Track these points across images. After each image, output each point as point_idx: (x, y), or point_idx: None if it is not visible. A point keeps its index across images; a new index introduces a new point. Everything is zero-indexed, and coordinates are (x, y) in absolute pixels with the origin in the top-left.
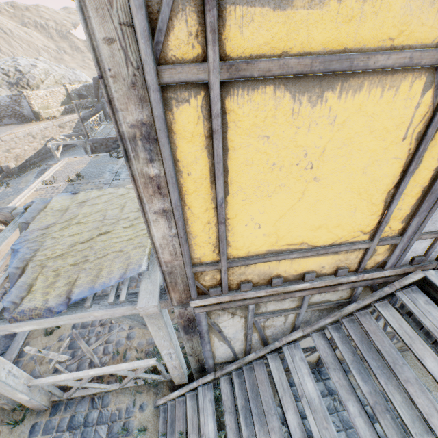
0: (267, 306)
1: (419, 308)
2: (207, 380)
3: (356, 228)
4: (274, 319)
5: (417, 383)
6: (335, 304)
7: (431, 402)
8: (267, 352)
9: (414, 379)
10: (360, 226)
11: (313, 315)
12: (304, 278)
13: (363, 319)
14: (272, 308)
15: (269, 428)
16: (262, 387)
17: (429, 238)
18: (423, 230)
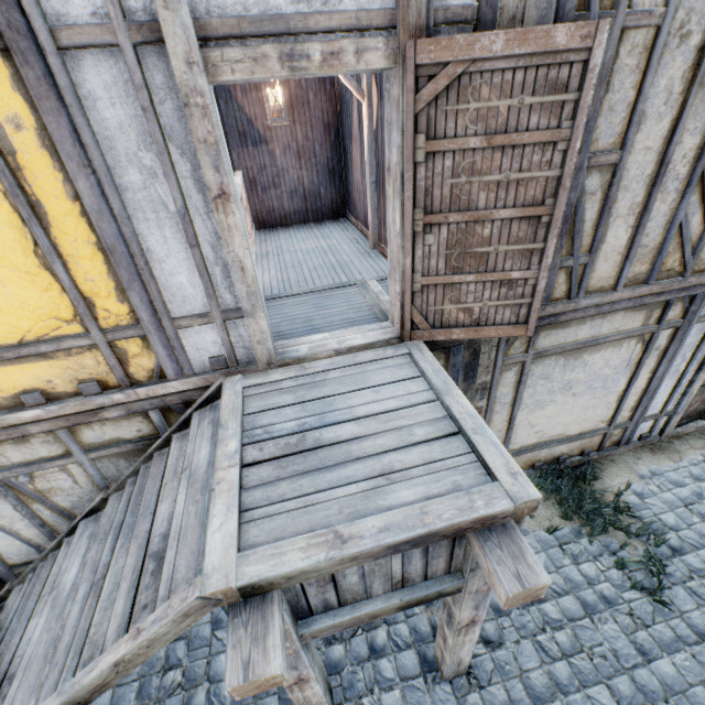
0: (4, 454)
1: (198, 431)
2: (1, 594)
3: (41, 313)
4: (48, 478)
5: (143, 537)
6: (138, 444)
7: (138, 560)
8: (65, 533)
9: (145, 532)
10: (45, 310)
11: (122, 467)
12: (24, 402)
13: (156, 461)
14: (22, 458)
15: (10, 647)
16: (38, 588)
17: (198, 325)
18: (180, 314)
